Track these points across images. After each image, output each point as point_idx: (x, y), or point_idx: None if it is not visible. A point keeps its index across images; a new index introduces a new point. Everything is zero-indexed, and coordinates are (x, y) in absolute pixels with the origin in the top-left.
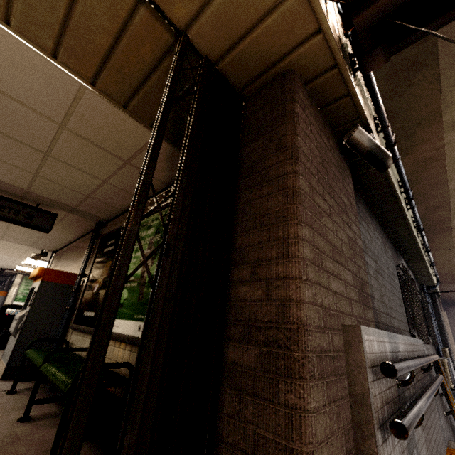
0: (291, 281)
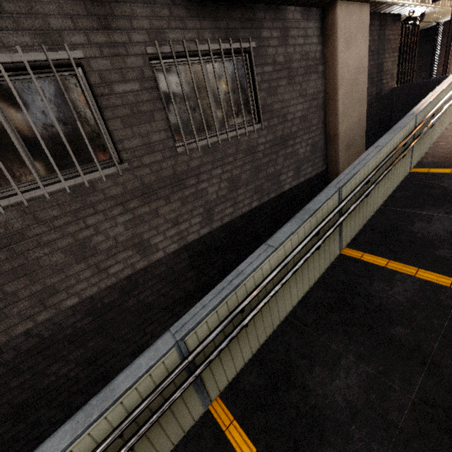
0: (449, 66)
